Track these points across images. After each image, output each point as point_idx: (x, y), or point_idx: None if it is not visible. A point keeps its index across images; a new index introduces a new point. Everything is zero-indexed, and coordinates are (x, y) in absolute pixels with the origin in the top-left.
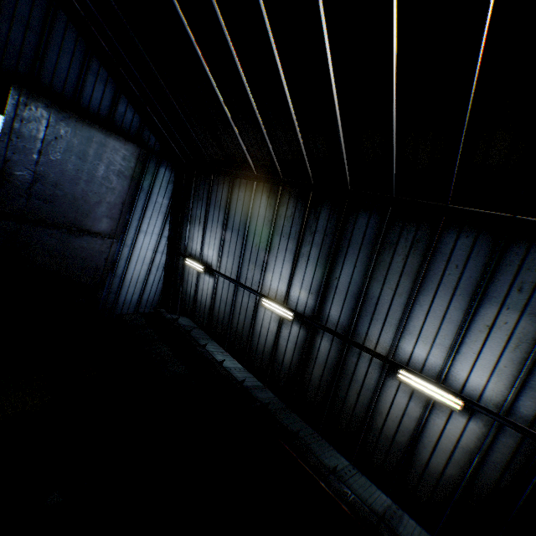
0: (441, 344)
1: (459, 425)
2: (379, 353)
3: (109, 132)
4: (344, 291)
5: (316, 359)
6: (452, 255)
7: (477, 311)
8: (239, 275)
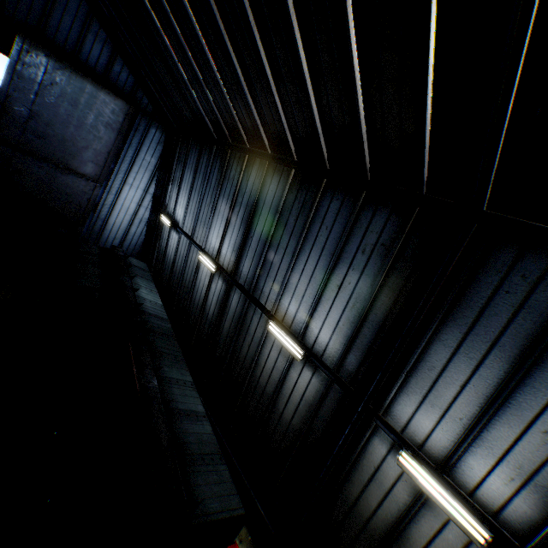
0: (307, 302)
1: (307, 380)
2: (267, 308)
3: (101, 87)
4: (254, 249)
5: (229, 312)
6: (326, 217)
7: (334, 272)
8: (193, 233)
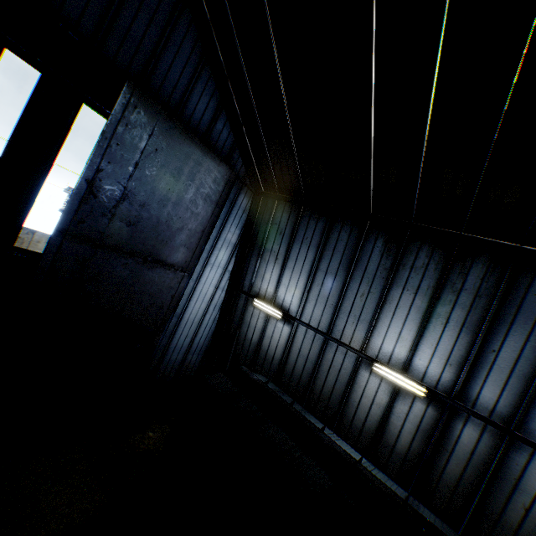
0: None
1: None
2: None
3: (207, 149)
4: (506, 368)
5: (453, 451)
6: None
7: None
8: (331, 328)
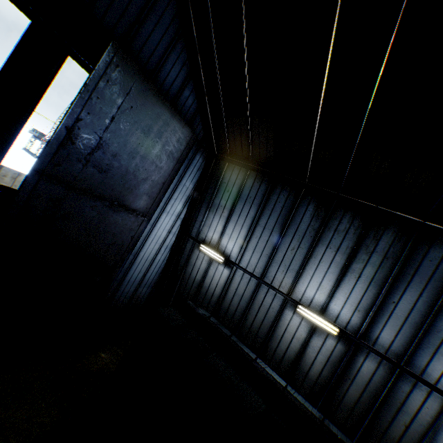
0: None
1: None
2: (440, 388)
3: (175, 112)
4: (402, 316)
5: (354, 379)
6: None
7: None
8: (264, 274)
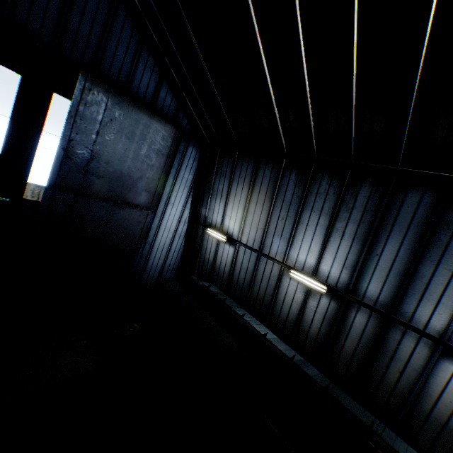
0: None
1: None
2: (429, 333)
3: (153, 115)
4: (386, 268)
5: (349, 333)
6: None
7: None
8: (262, 246)
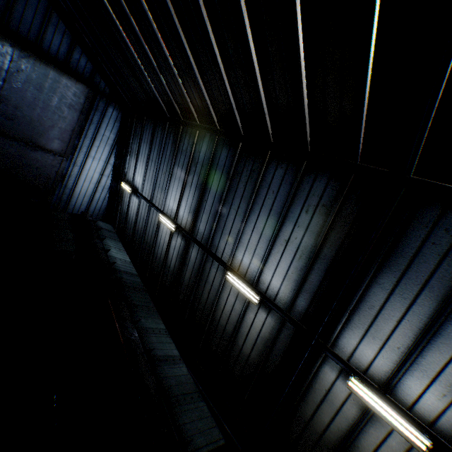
0: (259, 254)
1: (262, 319)
2: (223, 260)
3: (63, 73)
4: (209, 210)
5: (188, 265)
6: (272, 183)
7: (281, 229)
8: (152, 197)
